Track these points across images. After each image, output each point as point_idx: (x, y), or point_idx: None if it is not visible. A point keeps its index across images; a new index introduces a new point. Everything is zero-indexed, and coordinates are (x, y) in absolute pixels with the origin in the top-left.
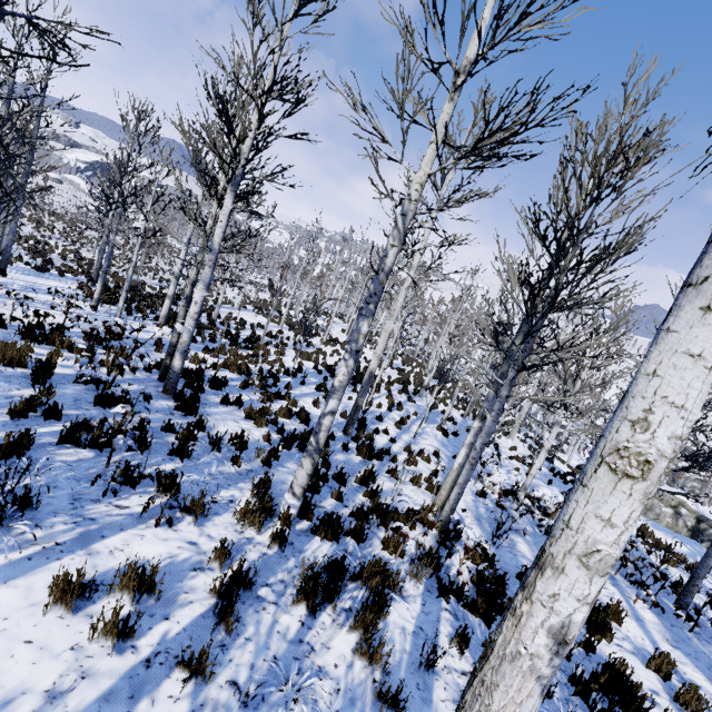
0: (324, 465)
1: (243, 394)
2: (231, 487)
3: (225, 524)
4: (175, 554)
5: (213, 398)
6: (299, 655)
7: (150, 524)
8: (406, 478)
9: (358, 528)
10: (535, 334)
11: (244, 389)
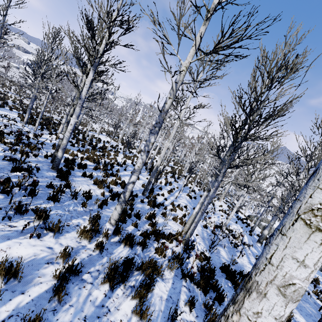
0: (130, 209)
1: (94, 172)
2: (79, 218)
3: (71, 238)
4: (38, 254)
5: (78, 173)
6: (100, 315)
7: (27, 236)
8: (170, 217)
9: (143, 242)
10: (236, 151)
11: (95, 170)
